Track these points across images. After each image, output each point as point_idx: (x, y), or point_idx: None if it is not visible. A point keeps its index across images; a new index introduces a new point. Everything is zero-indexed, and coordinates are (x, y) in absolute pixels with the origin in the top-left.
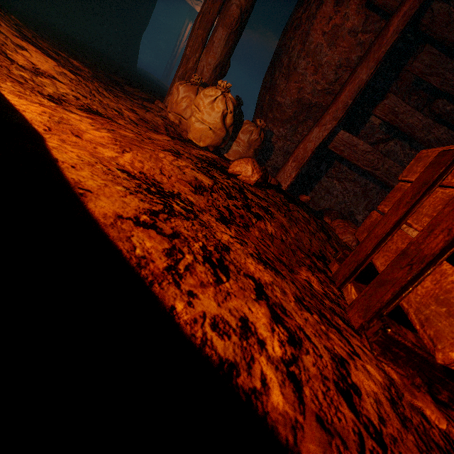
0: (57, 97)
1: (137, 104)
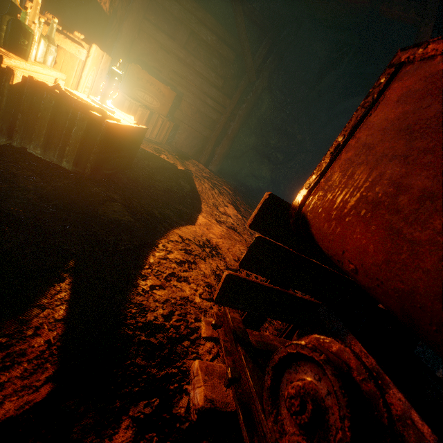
0: (222, 221)
1: None
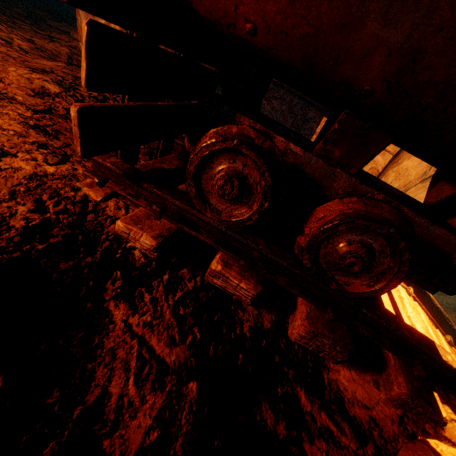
0: None
1: (42, 35)
